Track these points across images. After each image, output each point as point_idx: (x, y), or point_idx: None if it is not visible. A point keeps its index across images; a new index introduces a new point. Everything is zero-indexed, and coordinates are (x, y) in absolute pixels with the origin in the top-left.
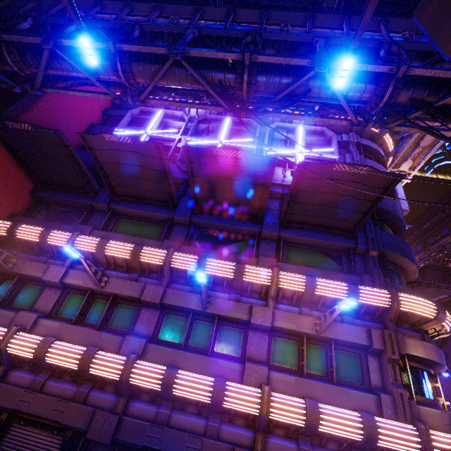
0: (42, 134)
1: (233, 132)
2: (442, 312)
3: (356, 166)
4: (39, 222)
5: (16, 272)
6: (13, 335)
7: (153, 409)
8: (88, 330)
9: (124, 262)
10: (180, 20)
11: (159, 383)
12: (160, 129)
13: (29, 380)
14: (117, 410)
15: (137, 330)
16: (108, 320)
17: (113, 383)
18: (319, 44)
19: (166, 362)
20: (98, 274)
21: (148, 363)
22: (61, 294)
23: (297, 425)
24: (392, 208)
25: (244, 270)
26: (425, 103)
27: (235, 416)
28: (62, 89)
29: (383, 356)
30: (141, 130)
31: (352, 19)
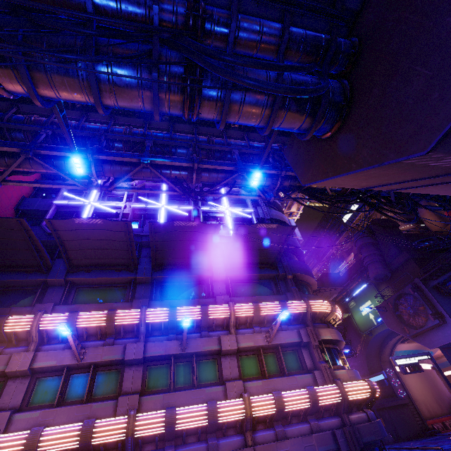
0: None
1: (170, 195)
2: (334, 306)
3: (270, 224)
4: None
5: None
6: None
7: None
8: (76, 406)
9: (98, 330)
10: (133, 129)
11: (163, 425)
12: (101, 197)
13: None
14: None
15: (125, 390)
16: (92, 392)
17: (113, 448)
18: (236, 155)
19: (162, 407)
20: (77, 347)
21: (148, 413)
22: (29, 382)
23: (271, 414)
24: (293, 242)
25: (208, 310)
26: (297, 187)
27: (227, 429)
28: (26, 182)
29: (310, 345)
30: (85, 201)
31: (249, 134)
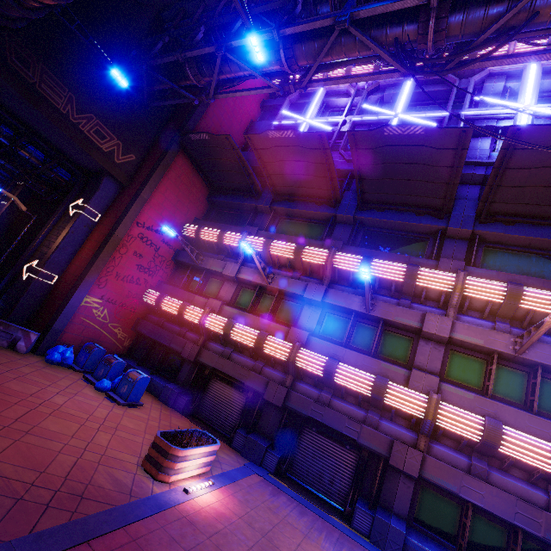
0: (216, 142)
1: (416, 97)
2: None
3: None
4: (215, 225)
5: (204, 267)
6: (208, 314)
7: (316, 391)
8: (260, 318)
9: (287, 261)
10: None
11: (321, 369)
12: (321, 112)
13: (220, 350)
14: (285, 384)
15: (300, 324)
16: (275, 314)
17: (281, 364)
18: None
19: (328, 355)
20: (266, 271)
21: (311, 352)
22: (236, 287)
23: (471, 439)
24: None
25: (417, 273)
26: None
27: (397, 417)
28: (230, 92)
29: None
30: (301, 119)
31: None
